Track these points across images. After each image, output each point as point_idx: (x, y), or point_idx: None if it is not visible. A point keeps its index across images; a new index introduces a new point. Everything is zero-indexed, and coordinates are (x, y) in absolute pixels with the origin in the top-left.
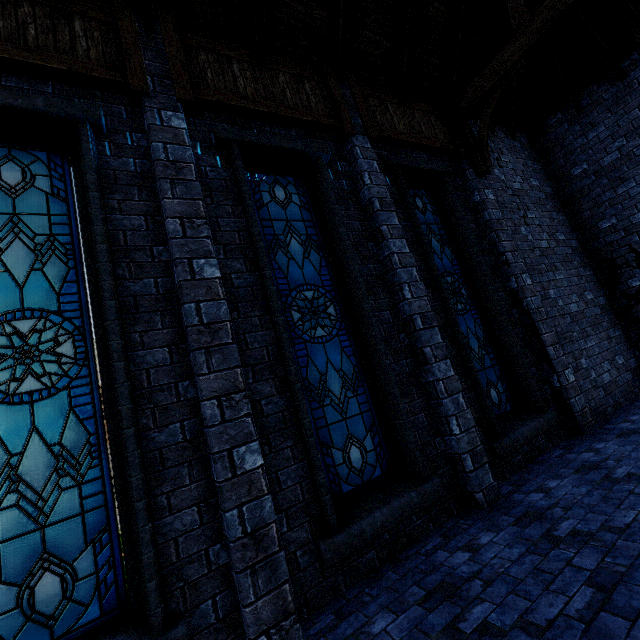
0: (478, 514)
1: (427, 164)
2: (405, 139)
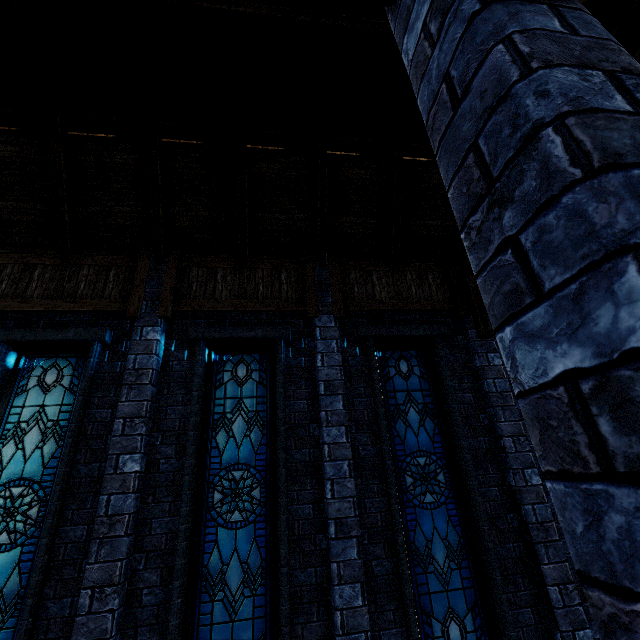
0: None
1: (411, 329)
2: (383, 309)
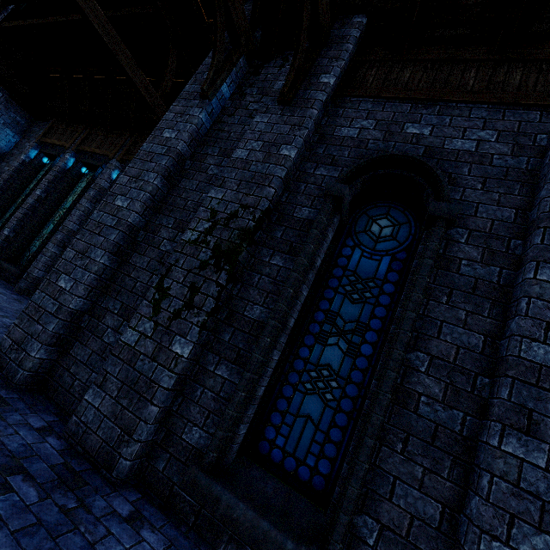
0: (12, 289)
1: None
2: None
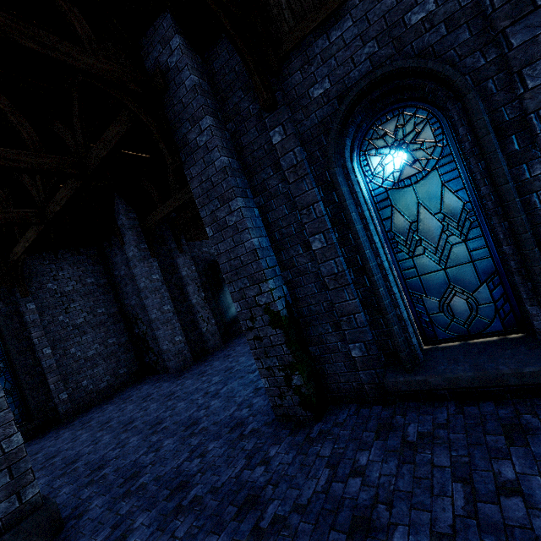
0: None
1: None
2: None
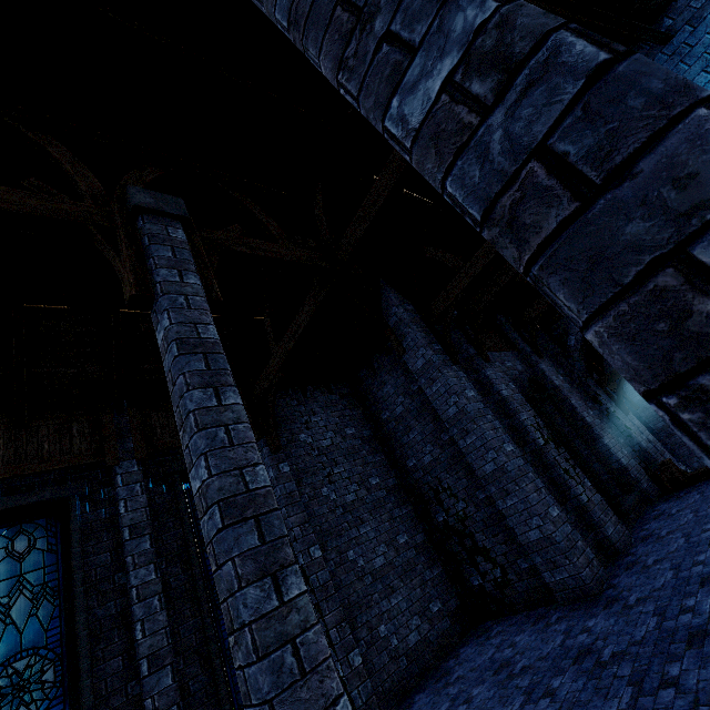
0: None
1: None
2: None
